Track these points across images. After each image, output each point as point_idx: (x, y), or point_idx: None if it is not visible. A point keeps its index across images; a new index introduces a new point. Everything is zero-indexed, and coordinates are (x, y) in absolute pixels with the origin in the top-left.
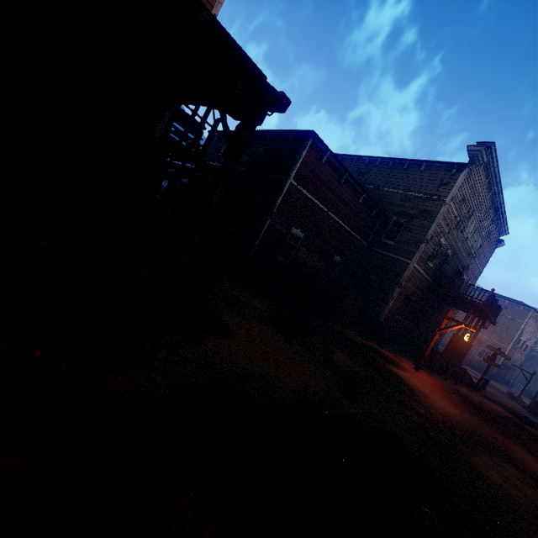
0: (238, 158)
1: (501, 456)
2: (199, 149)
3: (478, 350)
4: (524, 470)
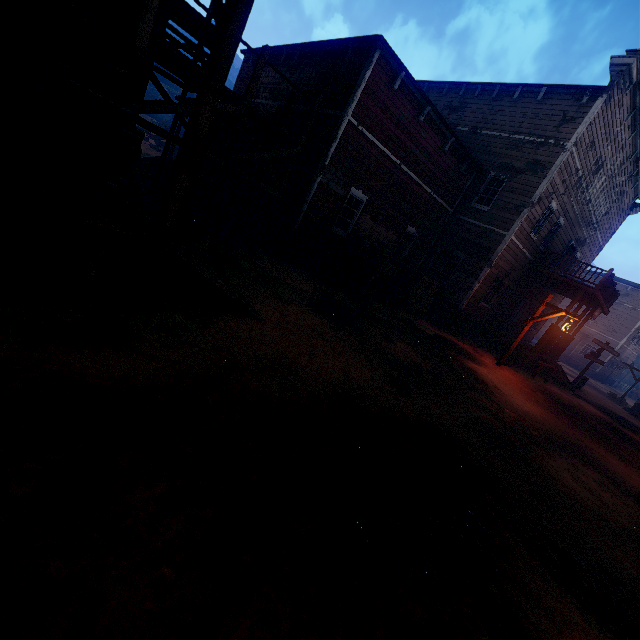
0: (231, 51)
1: (581, 458)
2: None
3: (582, 345)
4: (606, 473)
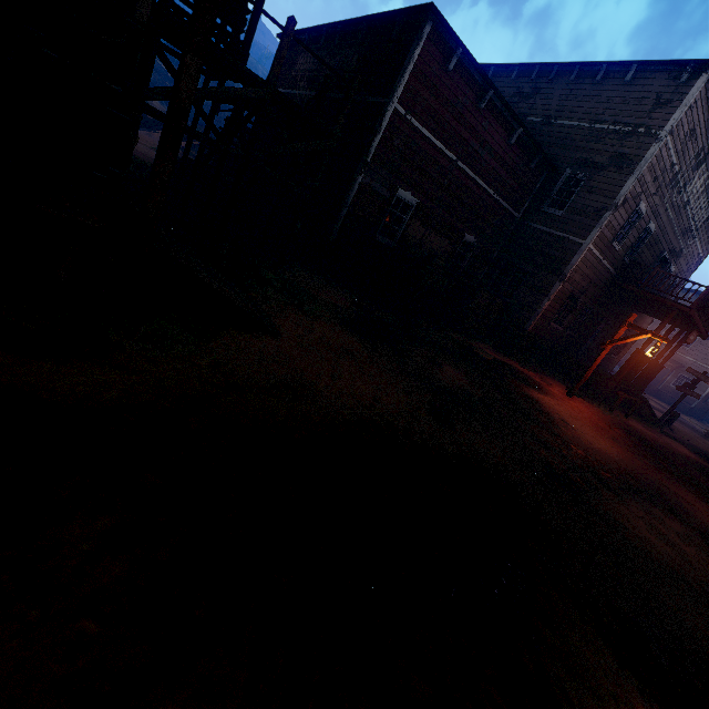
0: None
1: (663, 505)
2: (237, 47)
3: (676, 376)
4: (693, 524)
